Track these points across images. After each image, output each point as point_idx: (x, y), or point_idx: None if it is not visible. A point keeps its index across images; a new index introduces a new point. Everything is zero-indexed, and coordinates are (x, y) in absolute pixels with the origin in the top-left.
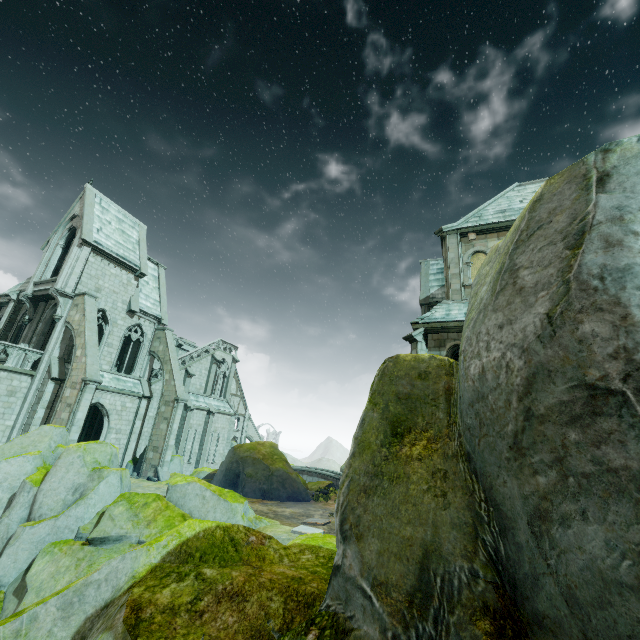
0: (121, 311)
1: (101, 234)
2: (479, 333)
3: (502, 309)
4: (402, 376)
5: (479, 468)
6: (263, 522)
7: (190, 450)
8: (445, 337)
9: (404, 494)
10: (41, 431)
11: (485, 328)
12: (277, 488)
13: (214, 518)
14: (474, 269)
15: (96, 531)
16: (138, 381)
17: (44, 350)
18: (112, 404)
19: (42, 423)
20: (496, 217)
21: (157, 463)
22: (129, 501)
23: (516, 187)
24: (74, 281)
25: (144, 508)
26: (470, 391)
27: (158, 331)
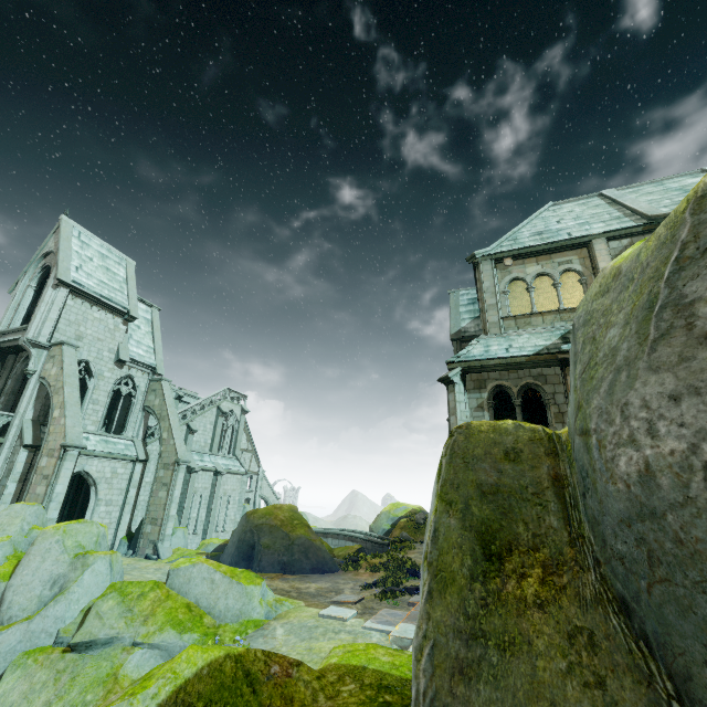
0: (108, 361)
1: (81, 273)
2: (626, 404)
3: (670, 368)
4: (481, 456)
5: (653, 632)
6: (285, 605)
7: (196, 518)
8: (485, 377)
9: (530, 679)
10: (11, 511)
11: (638, 397)
12: (299, 559)
13: (226, 606)
14: (511, 298)
15: (80, 634)
16: (131, 442)
17: (15, 411)
18: (100, 471)
19: (13, 500)
20: (533, 240)
21: (156, 538)
22: (121, 593)
23: (551, 207)
24: (49, 329)
25: (140, 600)
26: (622, 500)
27: (153, 382)
